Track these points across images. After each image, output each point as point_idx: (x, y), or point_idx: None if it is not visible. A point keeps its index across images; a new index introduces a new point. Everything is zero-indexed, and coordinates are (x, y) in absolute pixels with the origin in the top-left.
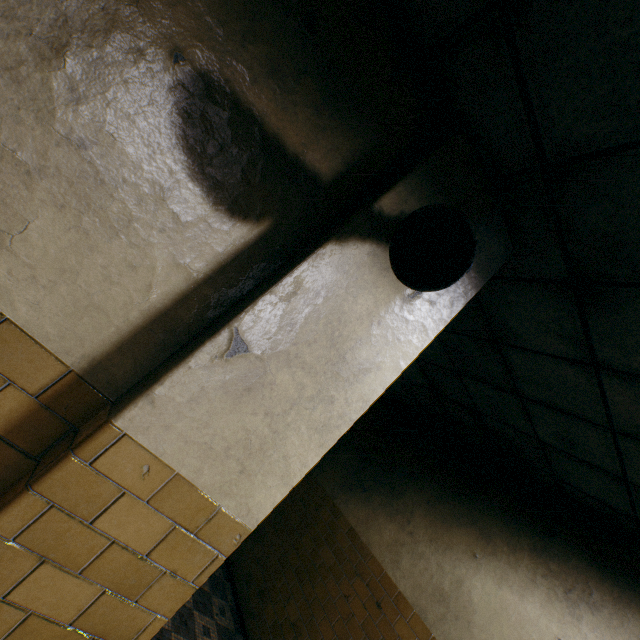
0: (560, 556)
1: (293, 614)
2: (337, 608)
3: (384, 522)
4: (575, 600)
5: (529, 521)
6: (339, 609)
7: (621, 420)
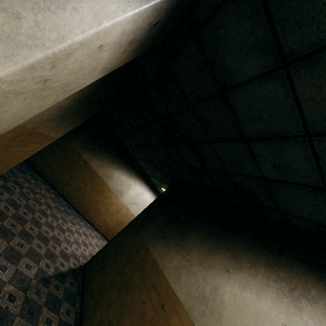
0: (286, 266)
1: (111, 315)
2: (137, 310)
3: (174, 255)
4: (297, 296)
5: (265, 246)
6: (138, 310)
7: (313, 119)
